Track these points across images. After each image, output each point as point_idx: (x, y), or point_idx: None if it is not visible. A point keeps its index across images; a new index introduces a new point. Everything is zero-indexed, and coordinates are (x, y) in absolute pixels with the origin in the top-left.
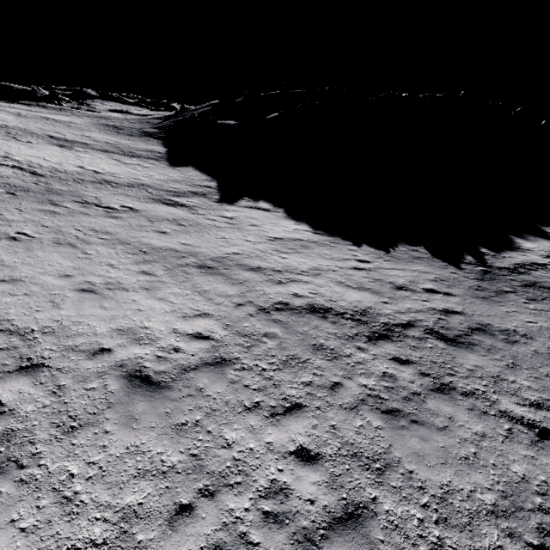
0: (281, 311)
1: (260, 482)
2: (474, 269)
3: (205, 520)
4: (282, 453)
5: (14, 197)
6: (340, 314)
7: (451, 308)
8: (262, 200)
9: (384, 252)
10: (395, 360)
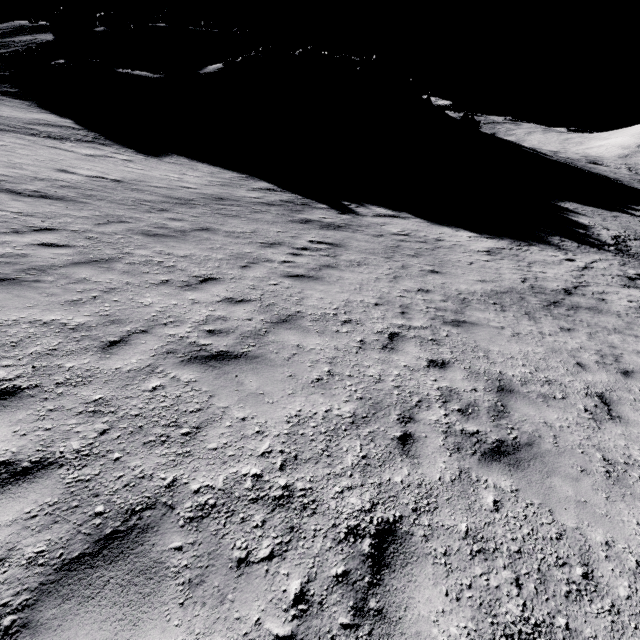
0: None
1: None
2: (612, 249)
3: None
4: None
5: (195, 261)
6: None
7: None
8: (366, 204)
9: (556, 247)
10: None
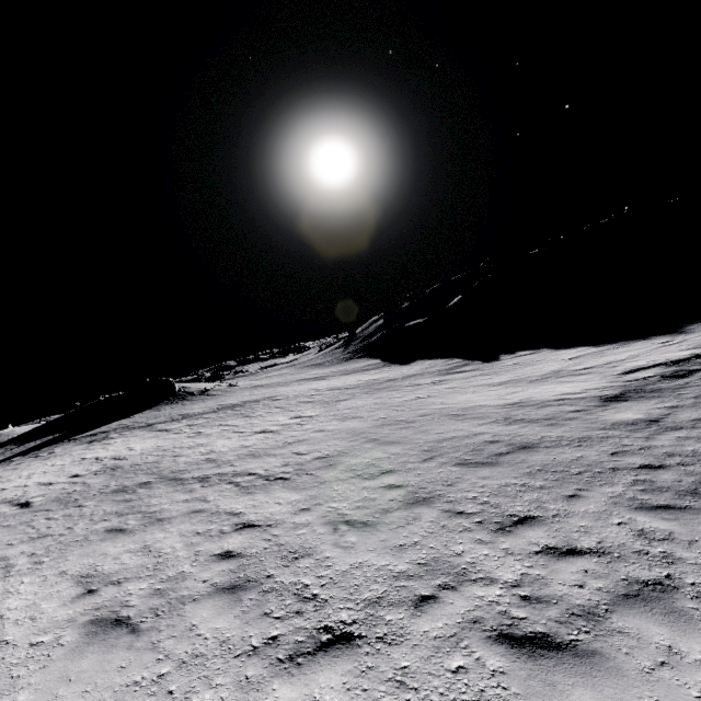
0: (639, 371)
1: None
2: None
3: None
4: None
5: (372, 394)
6: (685, 360)
7: None
8: (517, 352)
9: (676, 333)
10: None
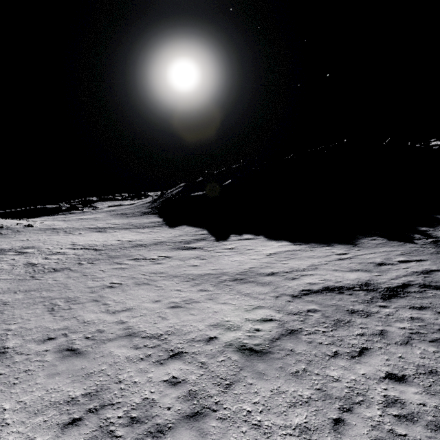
0: (308, 295)
1: (377, 398)
2: (426, 241)
3: (357, 425)
4: (377, 378)
5: (94, 264)
6: (351, 288)
7: (428, 268)
8: (244, 234)
9: (352, 245)
10: (413, 308)
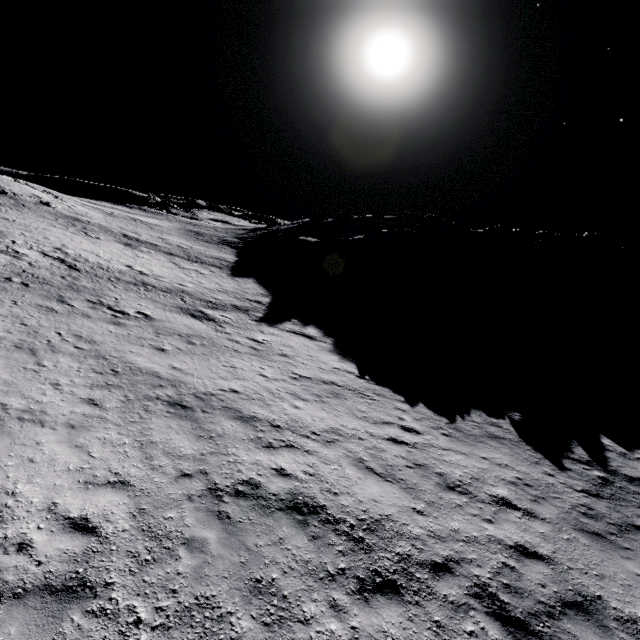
0: (240, 498)
1: None
2: (586, 472)
3: None
4: None
5: (24, 288)
6: (334, 520)
7: (532, 544)
8: (313, 325)
9: (447, 419)
10: None
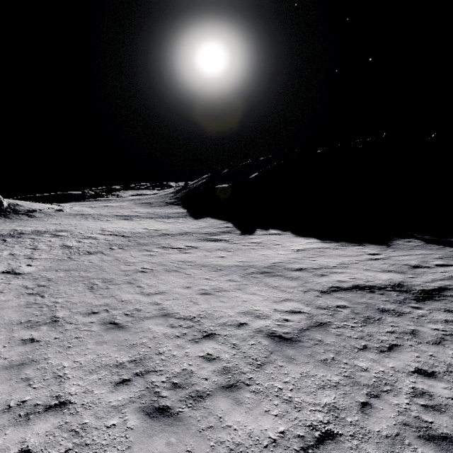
0: (337, 291)
1: (405, 389)
2: None
3: (384, 410)
4: (406, 372)
5: (124, 250)
6: (382, 288)
7: None
8: (270, 229)
9: (385, 246)
10: (448, 311)
